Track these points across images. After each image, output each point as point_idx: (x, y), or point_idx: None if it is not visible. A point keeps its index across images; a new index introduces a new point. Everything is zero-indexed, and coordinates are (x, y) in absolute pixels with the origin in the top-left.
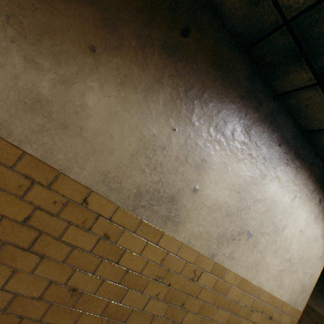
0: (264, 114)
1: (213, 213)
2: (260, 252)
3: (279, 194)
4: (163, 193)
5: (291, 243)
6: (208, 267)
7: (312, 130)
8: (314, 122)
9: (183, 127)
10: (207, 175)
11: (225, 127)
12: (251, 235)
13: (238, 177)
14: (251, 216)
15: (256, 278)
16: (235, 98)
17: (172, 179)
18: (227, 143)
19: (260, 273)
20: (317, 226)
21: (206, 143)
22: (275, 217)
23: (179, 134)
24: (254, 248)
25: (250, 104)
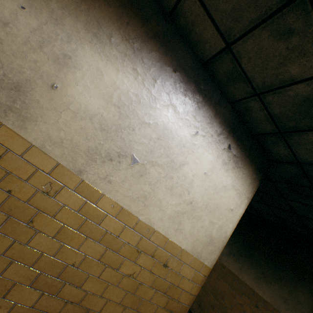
0: (153, 32)
1: (81, 122)
2: (150, 185)
3: (175, 124)
4: (4, 76)
5: (193, 184)
6: (72, 184)
7: (209, 60)
8: (206, 47)
9: (37, 10)
10: (72, 74)
11: (99, 29)
12: (137, 161)
13: (118, 90)
14: (137, 140)
15: (144, 214)
16: (113, 2)
17: (18, 64)
18: (101, 47)
19: (151, 209)
20: (227, 174)
21: (71, 38)
22: (170, 149)
23: (31, 16)
24: (142, 177)
25: (134, 14)
